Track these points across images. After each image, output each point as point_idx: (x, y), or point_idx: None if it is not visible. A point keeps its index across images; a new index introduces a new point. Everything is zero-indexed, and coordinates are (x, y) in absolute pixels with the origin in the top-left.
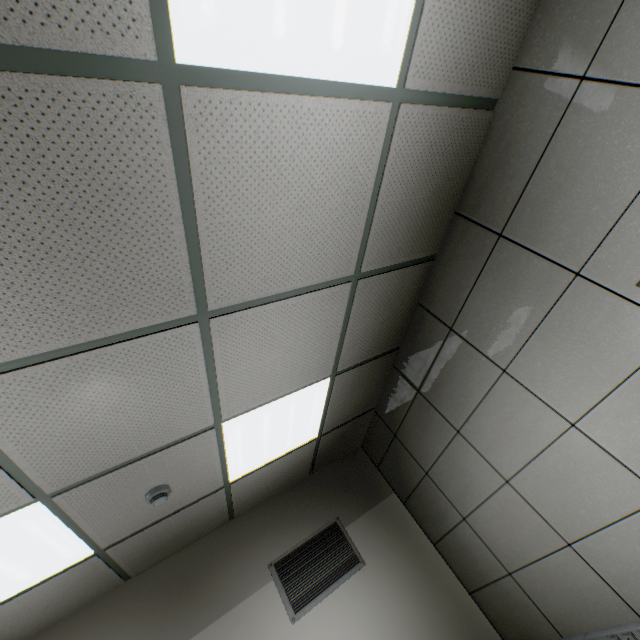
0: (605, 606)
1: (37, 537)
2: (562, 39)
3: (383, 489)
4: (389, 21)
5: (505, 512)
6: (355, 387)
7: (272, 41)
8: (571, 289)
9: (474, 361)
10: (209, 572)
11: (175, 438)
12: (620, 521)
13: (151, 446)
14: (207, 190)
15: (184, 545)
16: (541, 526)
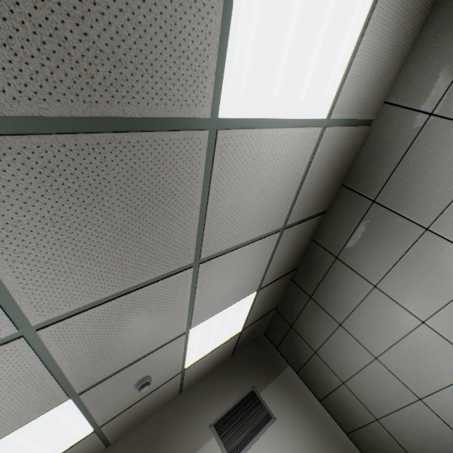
0: (445, 439)
1: (62, 424)
2: (417, 90)
3: (282, 363)
4: (329, 84)
5: (374, 378)
6: (268, 296)
7: (270, 100)
8: (422, 238)
9: (353, 279)
10: (167, 435)
11: (161, 343)
12: None
13: (146, 351)
14: (217, 187)
15: (148, 416)
16: (400, 387)
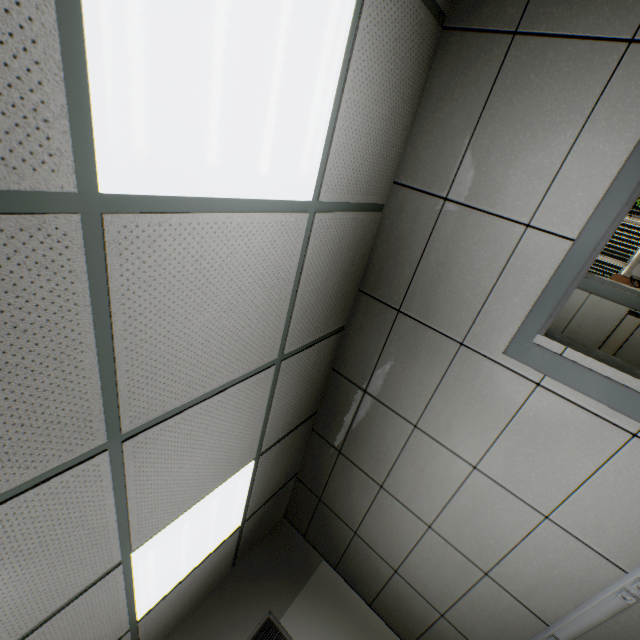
0: (520, 622)
1: None
2: (428, 169)
3: (313, 559)
4: (306, 152)
5: (431, 556)
6: (278, 460)
7: (205, 170)
8: (459, 355)
9: (389, 419)
10: None
11: (66, 599)
12: (520, 543)
13: (29, 624)
14: (128, 310)
15: None
16: (462, 562)
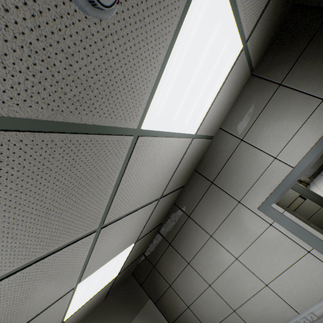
0: None
1: None
2: (236, 126)
3: (144, 298)
4: (200, 116)
5: (208, 300)
6: (141, 245)
7: (171, 122)
8: (237, 207)
9: (198, 231)
10: None
11: (50, 303)
12: (253, 297)
13: (33, 315)
14: (129, 172)
15: None
16: (223, 304)
